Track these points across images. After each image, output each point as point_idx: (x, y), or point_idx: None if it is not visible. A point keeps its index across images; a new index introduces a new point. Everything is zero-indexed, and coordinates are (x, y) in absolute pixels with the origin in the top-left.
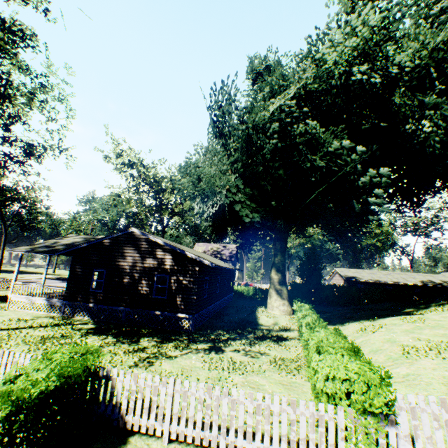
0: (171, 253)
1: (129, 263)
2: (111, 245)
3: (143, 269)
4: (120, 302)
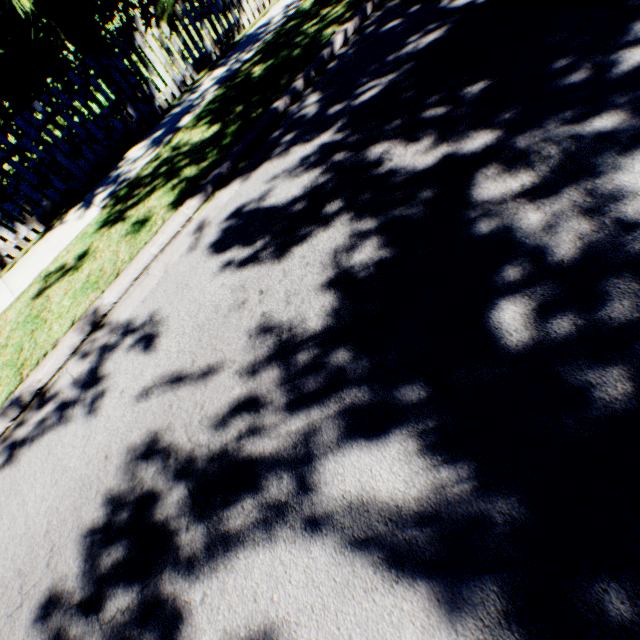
0: None
1: None
2: None
3: None
4: None
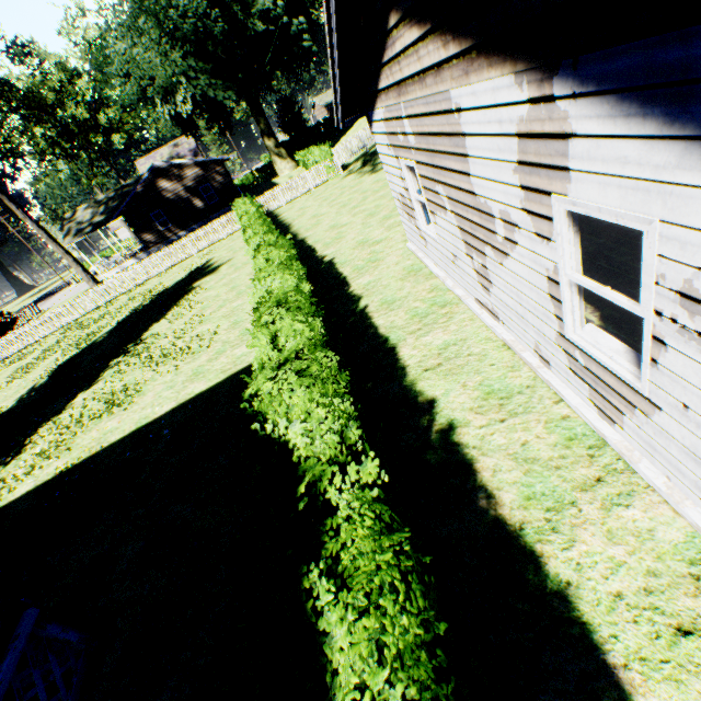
0: (198, 166)
1: (173, 193)
2: (146, 189)
3: (188, 191)
4: (191, 224)
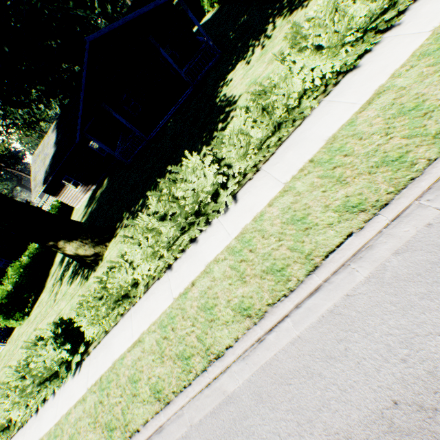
0: None
1: None
2: None
3: None
4: None
